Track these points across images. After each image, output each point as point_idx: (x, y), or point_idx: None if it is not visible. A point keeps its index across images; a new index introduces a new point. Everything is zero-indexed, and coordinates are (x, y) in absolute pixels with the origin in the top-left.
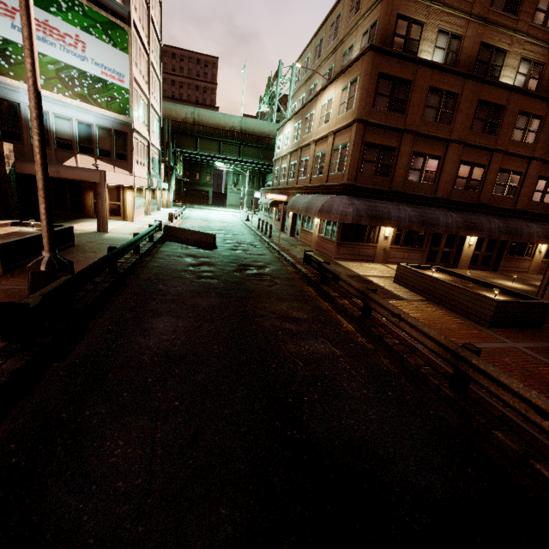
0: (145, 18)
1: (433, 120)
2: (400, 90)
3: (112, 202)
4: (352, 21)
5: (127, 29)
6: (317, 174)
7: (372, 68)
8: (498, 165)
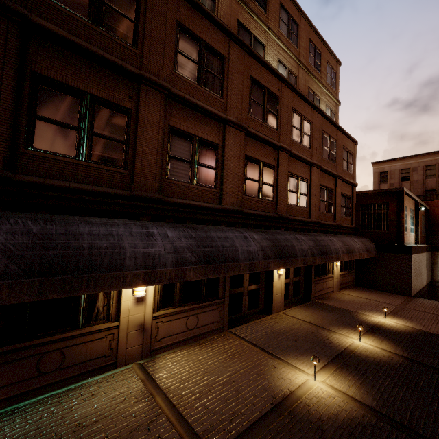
0: None
1: (195, 81)
2: None
3: None
4: None
5: None
6: None
7: None
8: (287, 168)
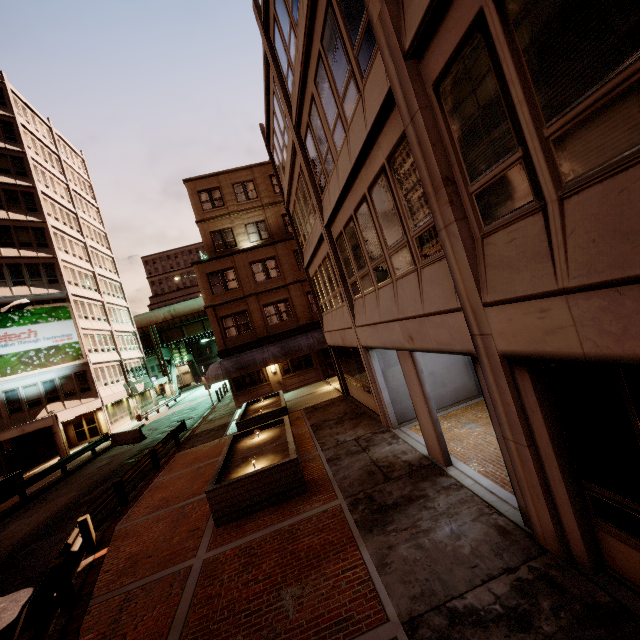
0: (91, 280)
1: (265, 279)
2: (228, 275)
3: (90, 426)
4: None
5: (67, 305)
6: None
7: (200, 273)
8: None
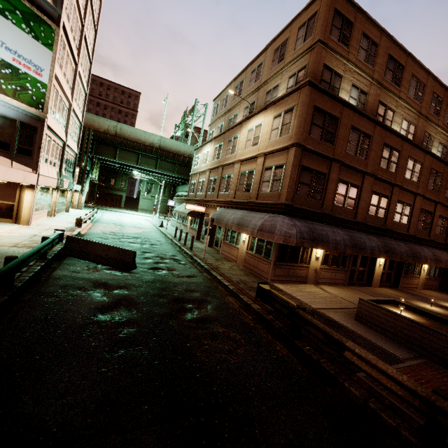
0: (78, 32)
1: (354, 154)
2: (330, 124)
3: (3, 201)
4: (276, 68)
5: (54, 28)
6: (244, 191)
7: (309, 100)
8: (397, 197)
